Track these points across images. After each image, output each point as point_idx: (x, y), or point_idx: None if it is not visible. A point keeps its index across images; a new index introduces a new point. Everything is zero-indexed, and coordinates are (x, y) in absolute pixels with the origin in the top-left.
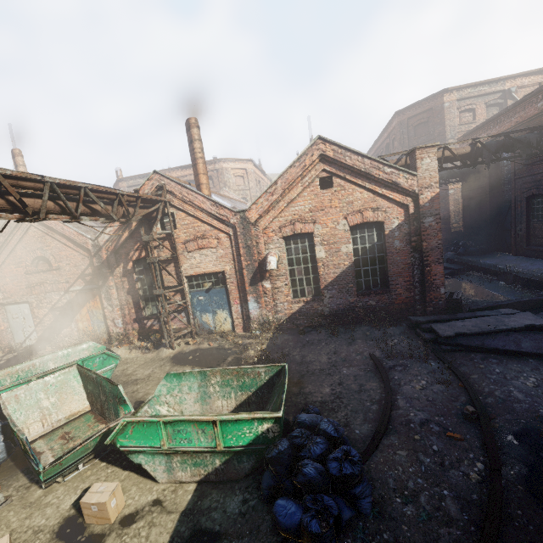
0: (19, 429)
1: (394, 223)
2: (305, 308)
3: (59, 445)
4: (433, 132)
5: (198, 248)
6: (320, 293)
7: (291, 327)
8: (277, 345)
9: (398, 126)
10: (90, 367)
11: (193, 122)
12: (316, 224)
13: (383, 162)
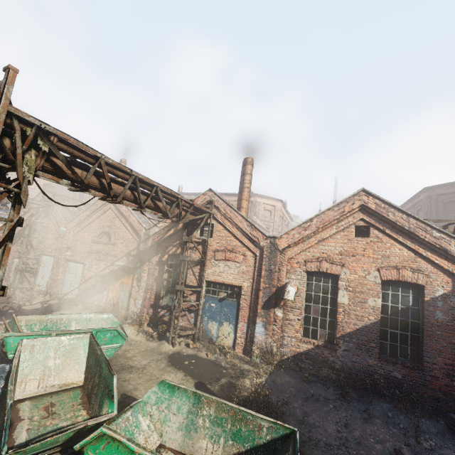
0: (11, 389)
1: (437, 291)
2: (314, 352)
3: (40, 416)
4: None
5: (225, 259)
6: (334, 341)
7: (293, 368)
8: (276, 385)
9: (426, 200)
10: (100, 339)
11: (250, 161)
12: (343, 267)
13: (432, 225)
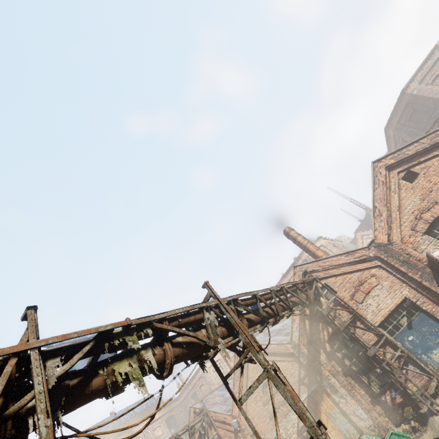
0: None
1: None
2: None
3: None
4: (428, 108)
5: (365, 294)
6: None
7: None
8: None
9: (396, 132)
10: None
11: (288, 229)
12: (438, 203)
13: (437, 129)
